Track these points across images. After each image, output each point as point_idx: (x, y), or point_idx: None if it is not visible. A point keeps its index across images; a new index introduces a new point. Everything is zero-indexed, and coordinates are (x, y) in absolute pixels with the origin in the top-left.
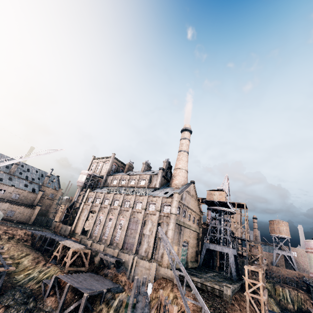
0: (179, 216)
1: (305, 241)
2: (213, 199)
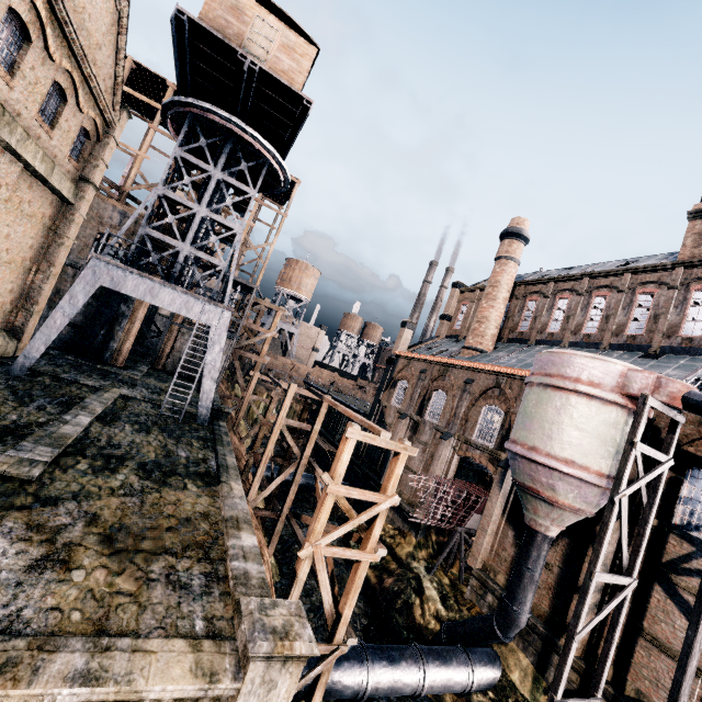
0: None
1: (576, 355)
2: (240, 50)
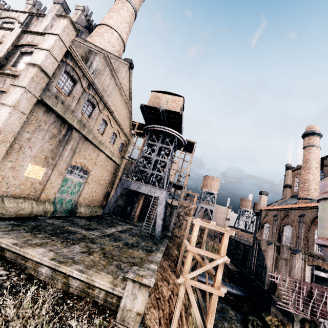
0: (67, 98)
1: None
2: (159, 107)
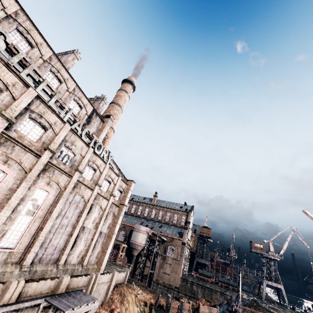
0: None
1: (142, 226)
2: None
